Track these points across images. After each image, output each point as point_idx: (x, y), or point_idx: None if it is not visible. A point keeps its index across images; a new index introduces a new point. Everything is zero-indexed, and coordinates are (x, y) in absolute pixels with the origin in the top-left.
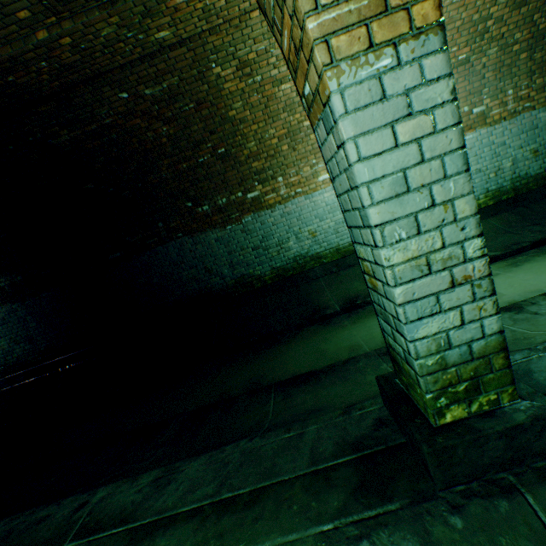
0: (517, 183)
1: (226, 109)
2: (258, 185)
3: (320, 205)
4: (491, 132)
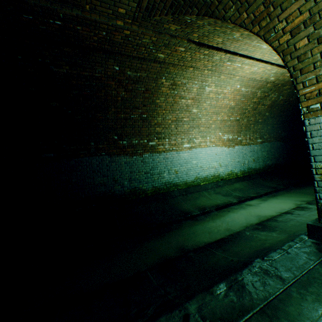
0: (249, 170)
1: (156, 98)
2: (156, 139)
3: (182, 158)
4: (242, 148)
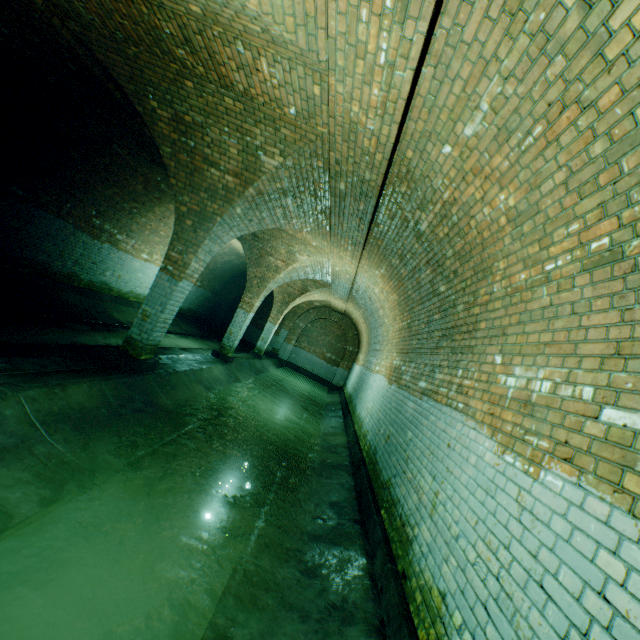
0: None
1: (159, 206)
2: (126, 235)
3: (133, 266)
4: None
